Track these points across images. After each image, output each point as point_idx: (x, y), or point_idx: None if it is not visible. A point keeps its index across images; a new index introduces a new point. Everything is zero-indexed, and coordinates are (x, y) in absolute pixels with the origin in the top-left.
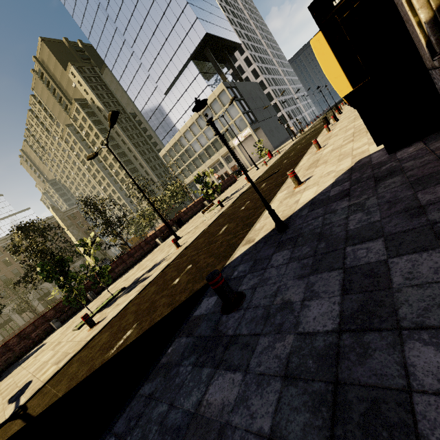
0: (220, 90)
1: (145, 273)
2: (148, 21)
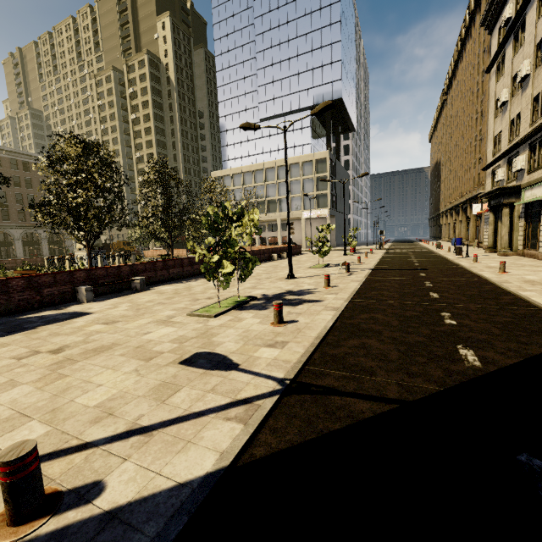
0: (322, 156)
1: (283, 294)
2: (291, 44)
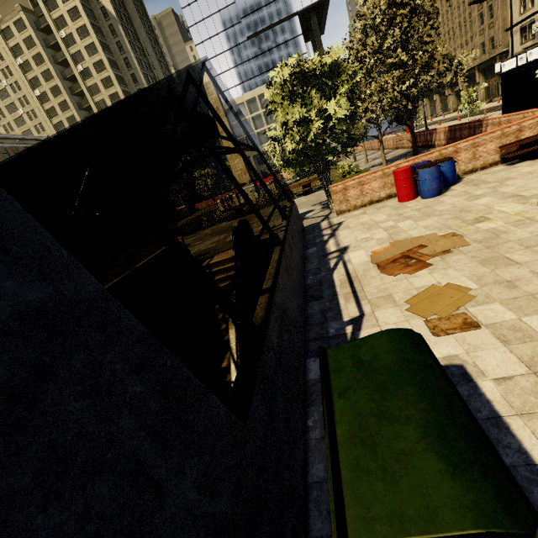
0: None
1: None
2: None
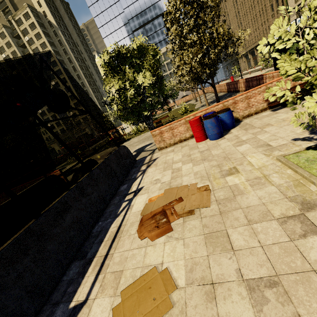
0: None
1: None
2: None
